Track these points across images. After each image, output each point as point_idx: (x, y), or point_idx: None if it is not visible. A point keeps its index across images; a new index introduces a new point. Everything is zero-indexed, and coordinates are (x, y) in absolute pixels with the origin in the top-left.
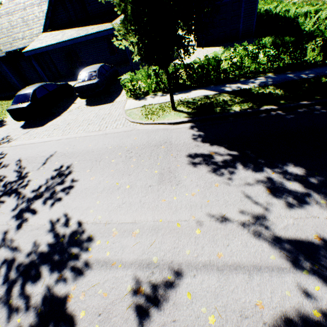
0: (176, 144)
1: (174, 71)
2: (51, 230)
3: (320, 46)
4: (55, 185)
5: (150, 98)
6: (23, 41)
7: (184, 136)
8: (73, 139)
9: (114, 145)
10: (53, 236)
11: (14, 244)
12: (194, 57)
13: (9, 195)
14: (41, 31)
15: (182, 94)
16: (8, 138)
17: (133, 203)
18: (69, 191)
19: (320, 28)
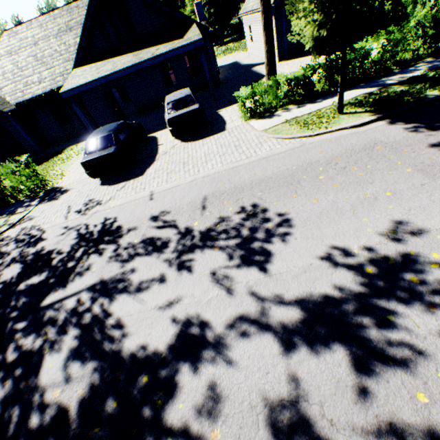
0: (393, 141)
1: (310, 73)
2: (331, 267)
3: None
4: (261, 223)
5: (284, 113)
6: (40, 85)
7: (392, 132)
8: (217, 175)
9: (296, 164)
10: (347, 271)
11: (288, 299)
12: (288, 70)
13: (194, 253)
14: (66, 69)
15: (329, 100)
16: (94, 200)
17: (424, 206)
18: (295, 222)
19: None
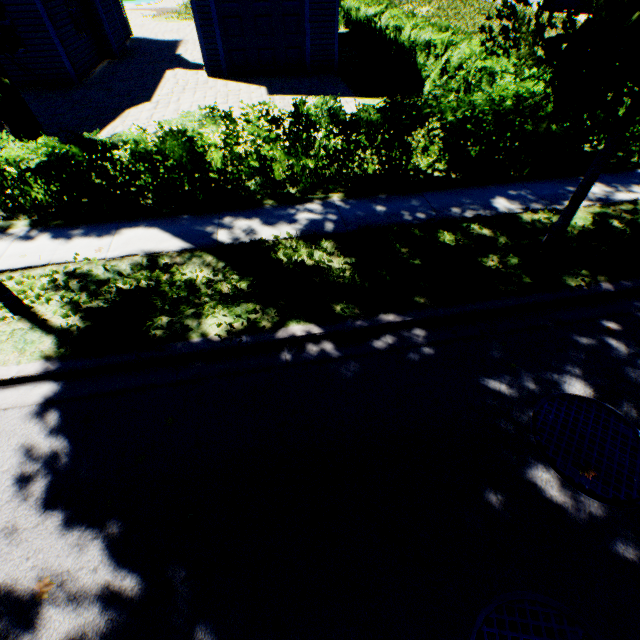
0: None
1: (54, 160)
2: None
3: (440, 140)
4: None
5: None
6: None
7: None
8: None
9: None
10: None
11: None
12: (190, 103)
13: None
14: None
15: (88, 240)
16: None
17: None
18: None
19: (451, 85)
